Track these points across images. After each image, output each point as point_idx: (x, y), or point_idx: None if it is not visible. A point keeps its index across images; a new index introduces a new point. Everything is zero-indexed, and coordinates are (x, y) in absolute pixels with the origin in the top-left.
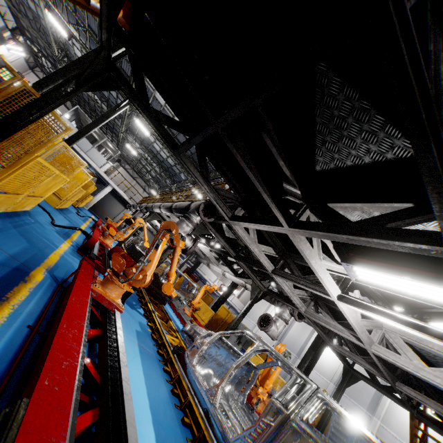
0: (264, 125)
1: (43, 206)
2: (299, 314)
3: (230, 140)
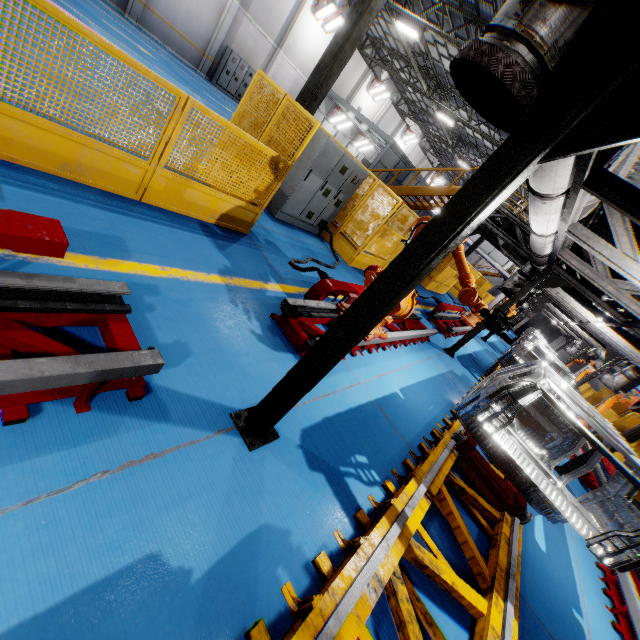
0: (525, 239)
1: (450, 295)
2: (637, 369)
3: (506, 250)
